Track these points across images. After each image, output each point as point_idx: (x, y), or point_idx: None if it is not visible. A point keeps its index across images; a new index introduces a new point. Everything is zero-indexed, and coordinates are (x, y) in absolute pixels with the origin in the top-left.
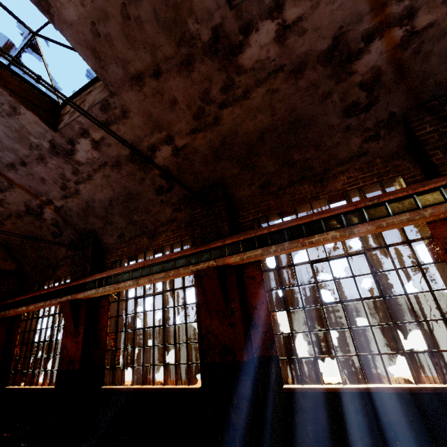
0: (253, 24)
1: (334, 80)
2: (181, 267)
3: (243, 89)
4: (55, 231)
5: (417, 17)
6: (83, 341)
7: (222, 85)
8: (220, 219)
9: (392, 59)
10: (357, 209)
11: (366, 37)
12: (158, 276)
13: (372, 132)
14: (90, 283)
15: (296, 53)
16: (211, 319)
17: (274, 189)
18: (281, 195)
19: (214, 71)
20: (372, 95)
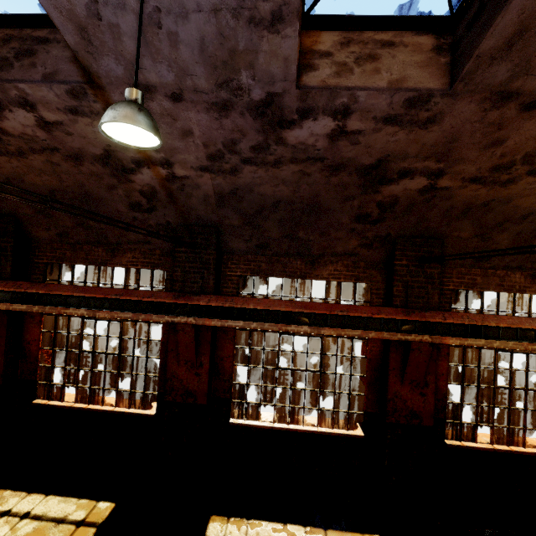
0: (4, 104)
1: (117, 179)
2: None
3: (16, 148)
4: None
5: (175, 168)
6: None
7: None
8: (4, 257)
9: (163, 185)
10: (106, 297)
11: (136, 162)
12: None
13: (155, 229)
14: None
15: (69, 145)
16: None
17: (72, 241)
18: (78, 250)
19: None
20: (152, 203)
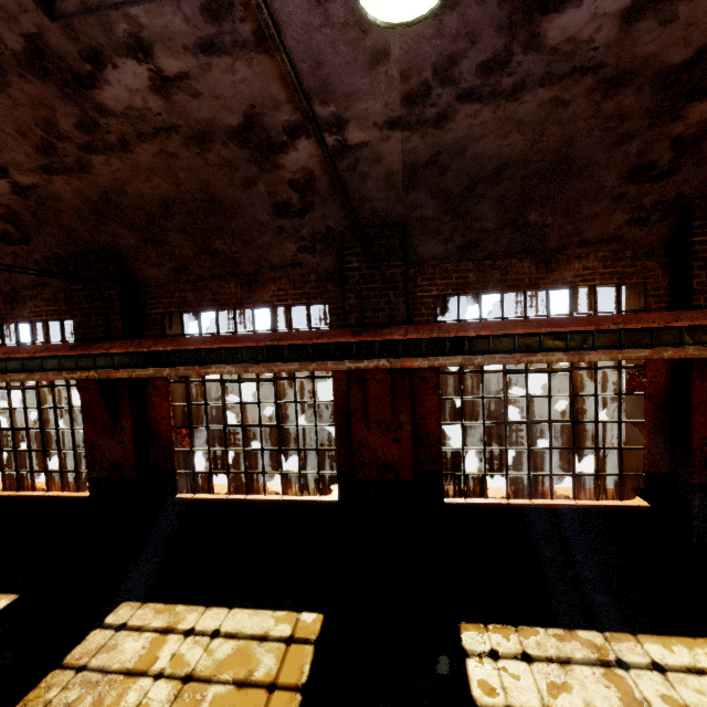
0: (105, 55)
1: (257, 167)
2: (51, 370)
3: (118, 137)
4: None
5: (348, 130)
6: None
7: (77, 121)
8: (111, 310)
9: (326, 166)
10: (259, 346)
11: (289, 130)
12: (16, 377)
13: (308, 242)
14: None
15: (193, 116)
16: (97, 434)
17: (193, 278)
18: (202, 289)
19: (52, 97)
20: (306, 200)
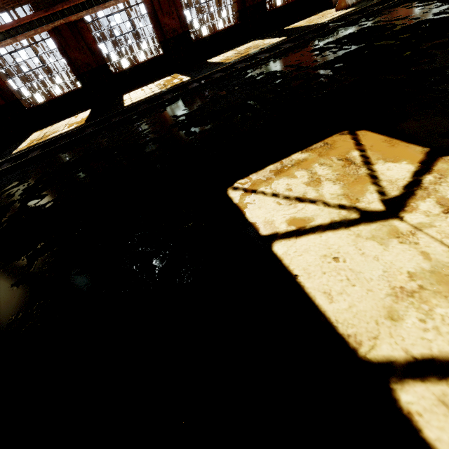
0: None
1: None
2: (43, 26)
3: None
4: None
5: None
6: None
7: None
8: None
9: None
10: None
11: None
12: (30, 33)
13: None
14: None
15: None
16: (74, 53)
17: None
18: None
19: None
20: None
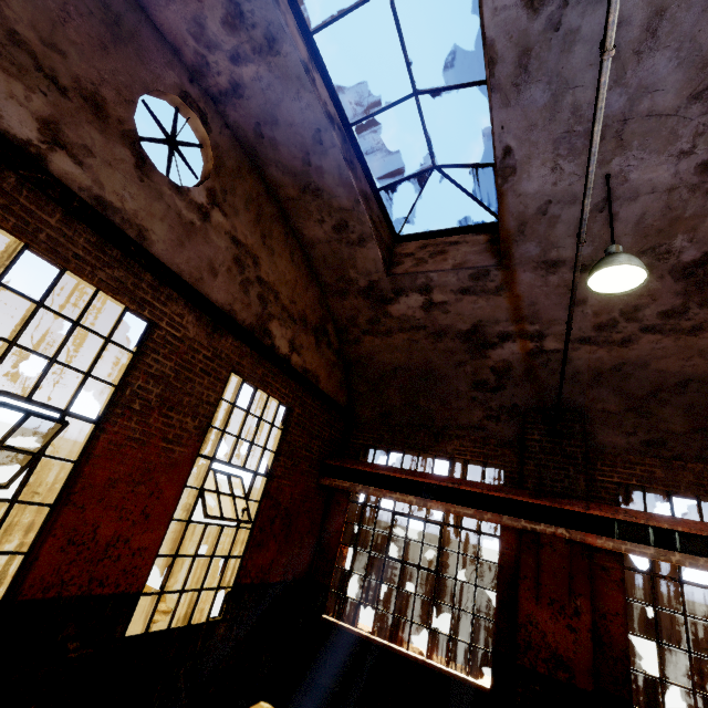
0: None
1: None
2: None
3: None
4: (487, 380)
5: None
6: (591, 632)
7: None
8: None
9: None
10: None
11: None
12: None
13: None
14: (623, 526)
15: None
16: None
17: None
18: None
19: None
20: None
